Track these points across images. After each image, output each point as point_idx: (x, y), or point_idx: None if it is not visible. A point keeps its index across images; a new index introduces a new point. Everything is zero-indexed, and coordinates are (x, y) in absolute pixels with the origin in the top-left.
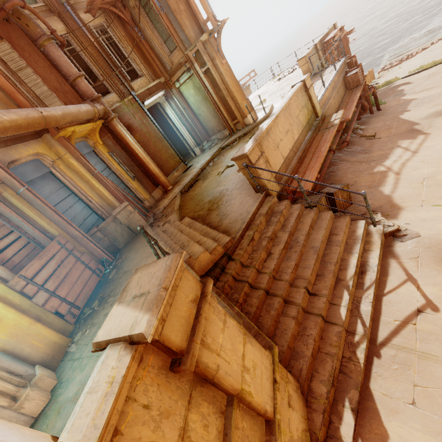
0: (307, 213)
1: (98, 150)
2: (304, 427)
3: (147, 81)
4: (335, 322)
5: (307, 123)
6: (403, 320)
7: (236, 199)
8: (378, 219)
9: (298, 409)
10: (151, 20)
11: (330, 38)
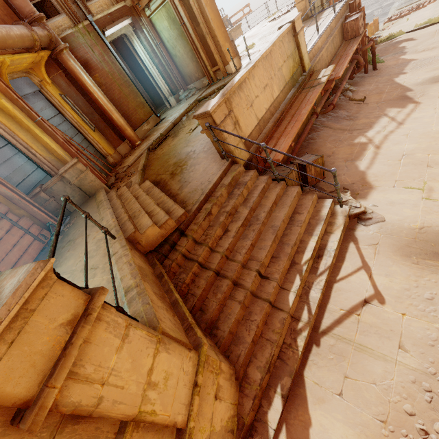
0: (274, 186)
1: (46, 90)
2: (231, 414)
3: (109, 3)
4: (282, 307)
5: (291, 79)
6: (349, 309)
7: (201, 165)
8: (346, 199)
9: (228, 398)
10: None
11: None
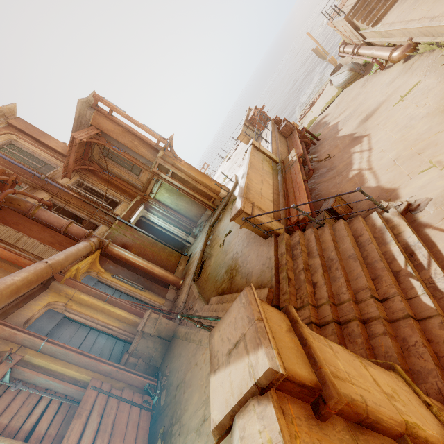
0: (322, 231)
1: (102, 278)
2: None
3: (126, 204)
4: (427, 315)
5: (273, 170)
6: None
7: (251, 255)
8: (385, 206)
9: None
10: (115, 161)
11: (252, 115)
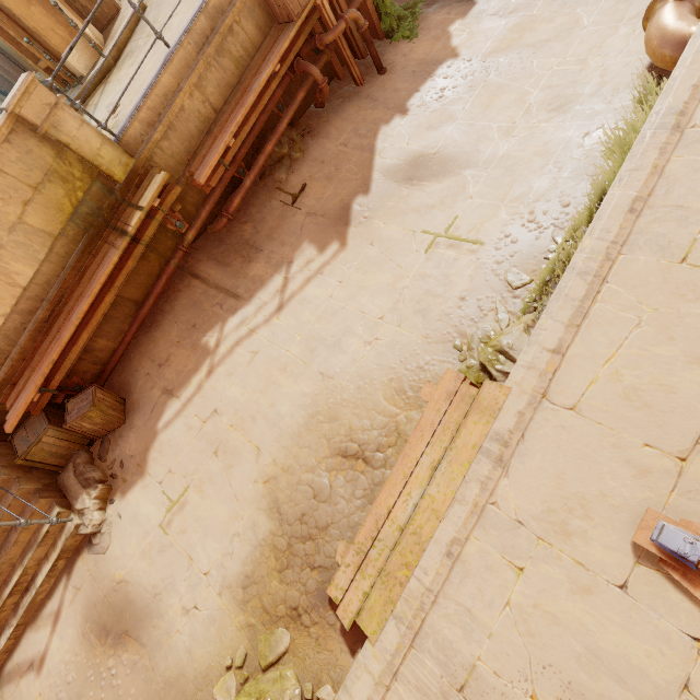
0: None
1: None
2: None
3: None
4: None
5: (72, 219)
6: (20, 667)
7: None
8: (83, 507)
9: None
10: None
11: None
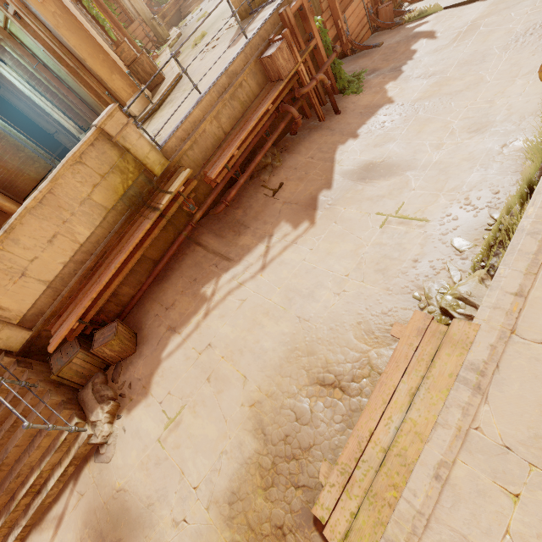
0: (32, 391)
1: None
2: None
3: None
4: None
5: (122, 199)
6: None
7: None
8: (96, 419)
9: None
10: None
11: None
